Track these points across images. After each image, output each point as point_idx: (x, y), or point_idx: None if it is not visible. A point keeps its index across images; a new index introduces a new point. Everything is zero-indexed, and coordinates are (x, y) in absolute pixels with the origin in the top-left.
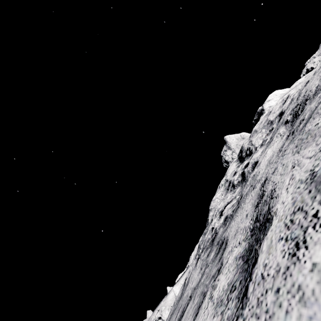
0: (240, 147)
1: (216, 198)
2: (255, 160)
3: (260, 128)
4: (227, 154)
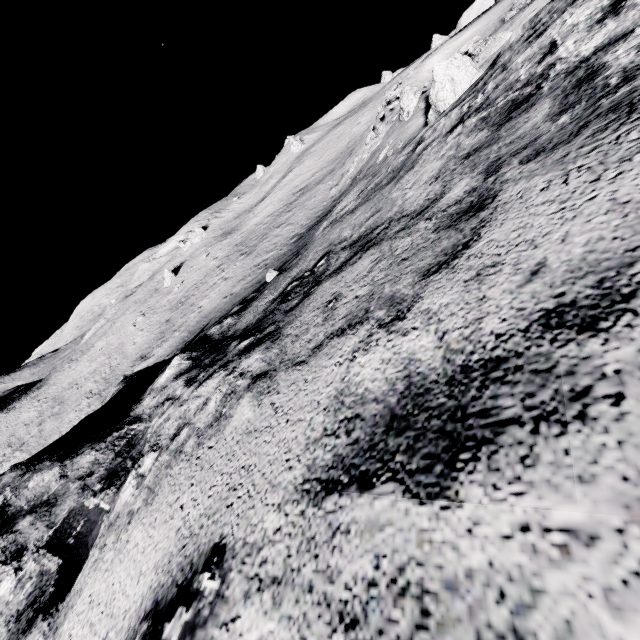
0: None
1: None
2: None
3: None
4: None
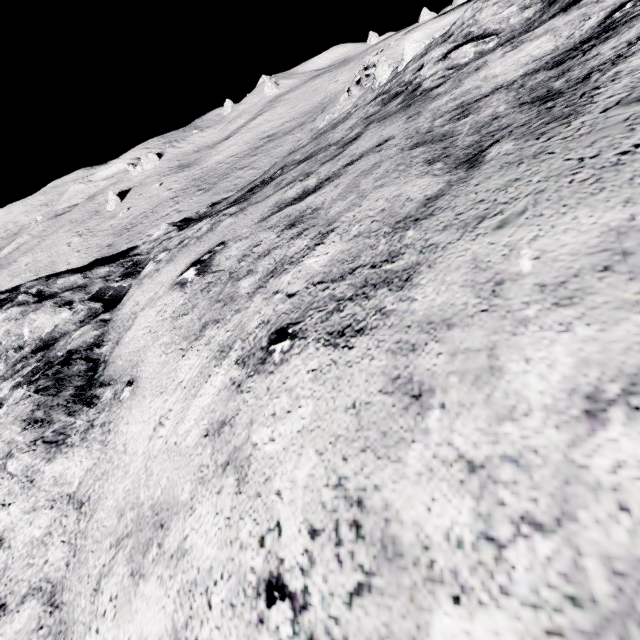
0: None
1: None
2: None
3: None
4: None
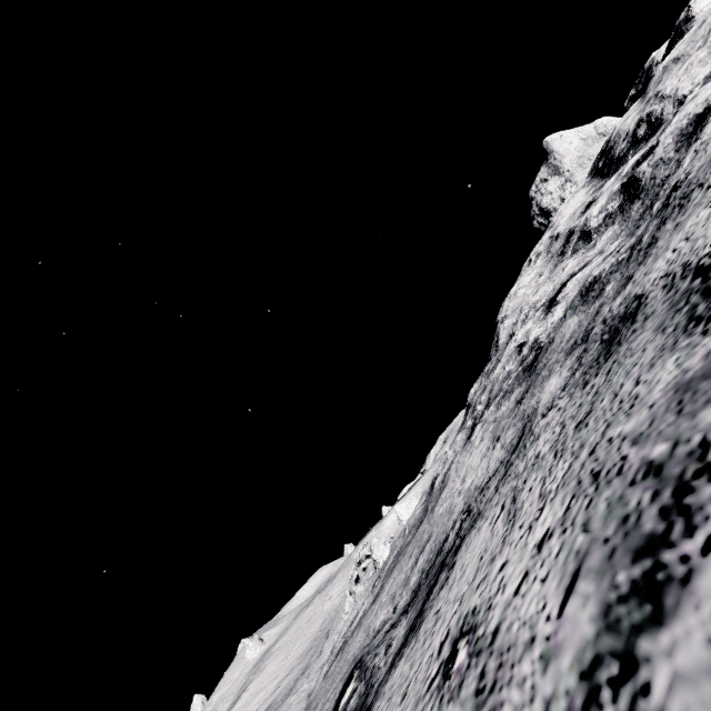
0: (590, 164)
1: (522, 288)
2: (697, 111)
3: (700, 36)
4: (548, 189)
